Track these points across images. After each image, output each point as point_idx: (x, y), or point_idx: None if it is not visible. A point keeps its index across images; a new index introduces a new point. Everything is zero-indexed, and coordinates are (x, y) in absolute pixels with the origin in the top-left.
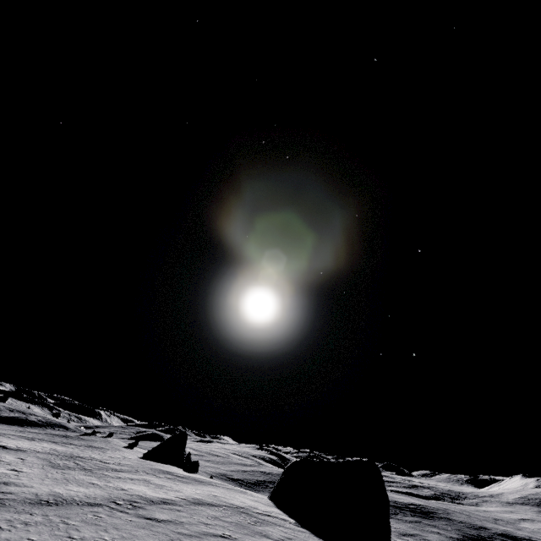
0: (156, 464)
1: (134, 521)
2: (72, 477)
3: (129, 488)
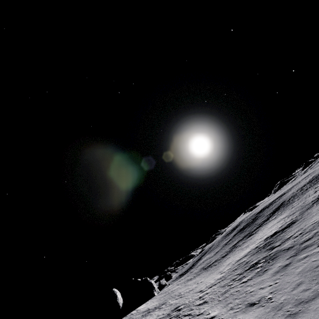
0: None
1: None
2: None
3: None
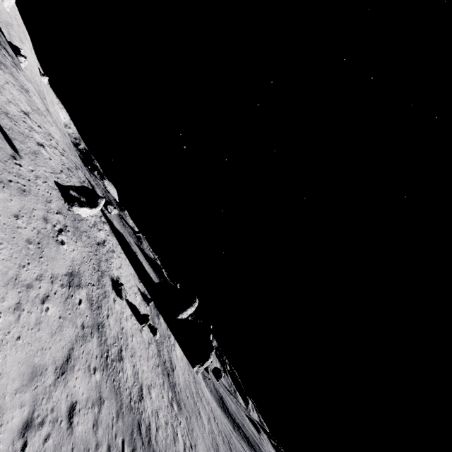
0: None
1: None
2: None
3: None
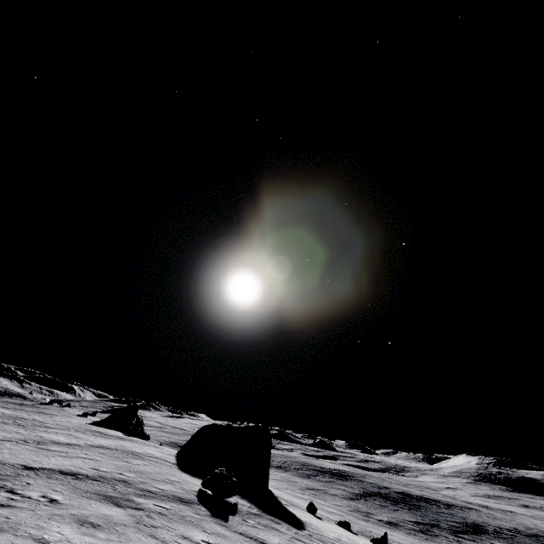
0: (97, 427)
1: (29, 449)
2: (2, 428)
3: (48, 436)
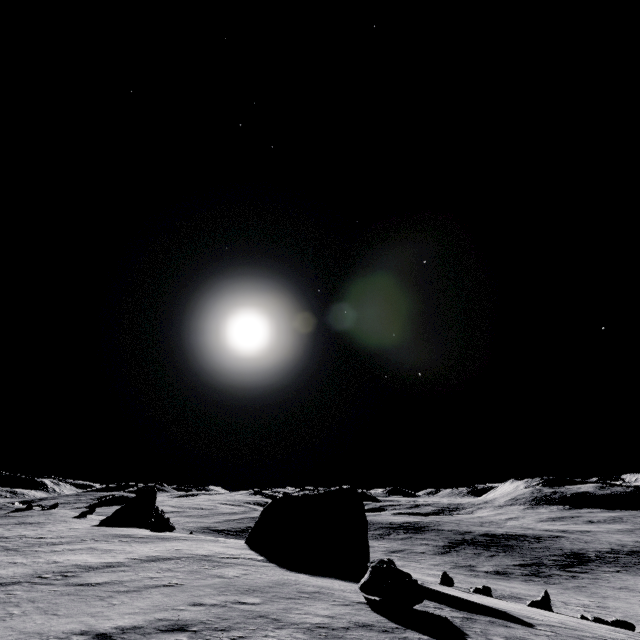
0: (113, 529)
1: (60, 591)
2: None
3: (66, 559)
